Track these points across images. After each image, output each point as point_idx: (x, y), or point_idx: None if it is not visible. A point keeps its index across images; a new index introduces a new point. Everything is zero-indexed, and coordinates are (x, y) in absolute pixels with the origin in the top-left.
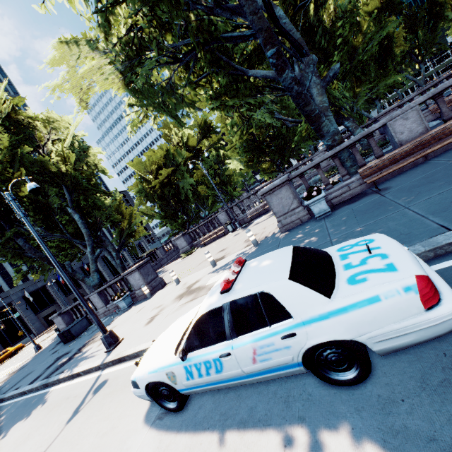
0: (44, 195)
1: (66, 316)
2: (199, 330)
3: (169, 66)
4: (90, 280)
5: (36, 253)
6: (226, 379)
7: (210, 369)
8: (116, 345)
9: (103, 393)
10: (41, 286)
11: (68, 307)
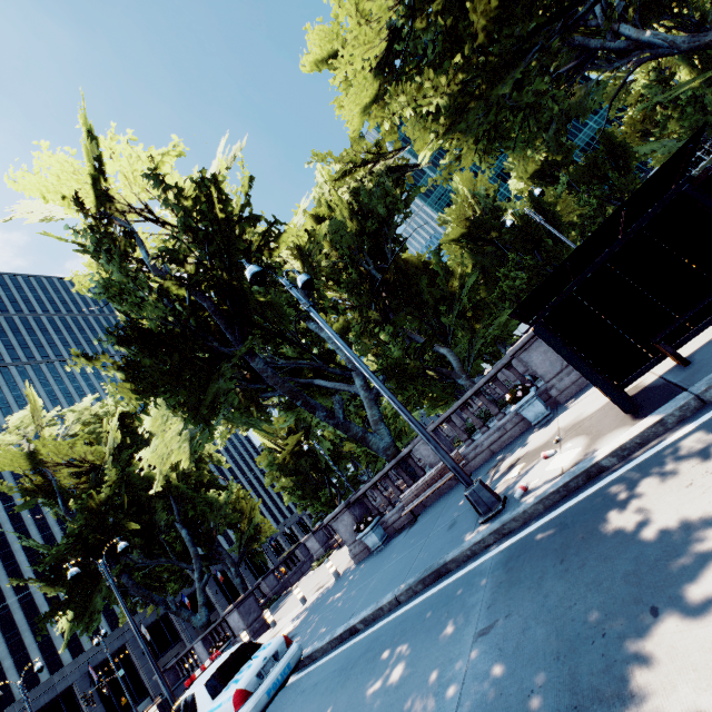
0: (152, 513)
1: (172, 673)
2: None
3: None
4: (196, 619)
5: (139, 591)
6: None
7: None
8: None
9: None
10: (162, 613)
11: (173, 660)
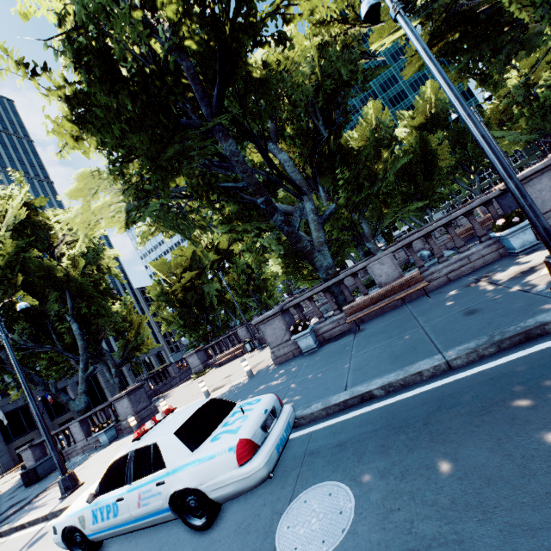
0: (44, 301)
1: (39, 449)
2: (109, 475)
3: (179, 197)
4: (75, 404)
5: None
6: (121, 523)
7: (110, 513)
8: (74, 490)
9: (37, 546)
10: (22, 404)
11: (43, 437)
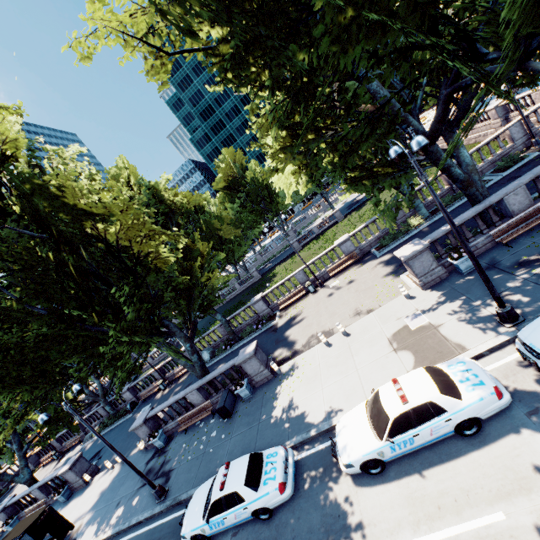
0: None
1: None
2: None
3: None
4: None
5: None
6: None
7: None
8: None
9: None
10: None
11: None
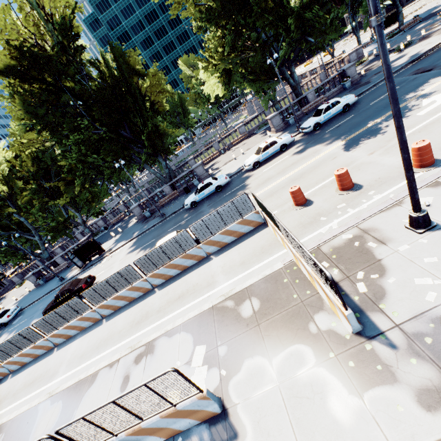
0: None
1: None
2: None
3: None
4: None
5: None
6: None
7: None
8: None
9: None
10: None
11: None
